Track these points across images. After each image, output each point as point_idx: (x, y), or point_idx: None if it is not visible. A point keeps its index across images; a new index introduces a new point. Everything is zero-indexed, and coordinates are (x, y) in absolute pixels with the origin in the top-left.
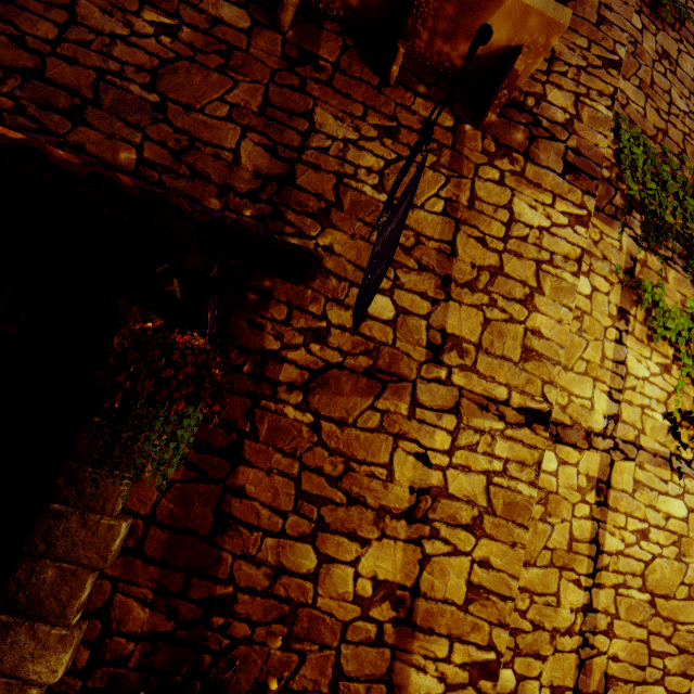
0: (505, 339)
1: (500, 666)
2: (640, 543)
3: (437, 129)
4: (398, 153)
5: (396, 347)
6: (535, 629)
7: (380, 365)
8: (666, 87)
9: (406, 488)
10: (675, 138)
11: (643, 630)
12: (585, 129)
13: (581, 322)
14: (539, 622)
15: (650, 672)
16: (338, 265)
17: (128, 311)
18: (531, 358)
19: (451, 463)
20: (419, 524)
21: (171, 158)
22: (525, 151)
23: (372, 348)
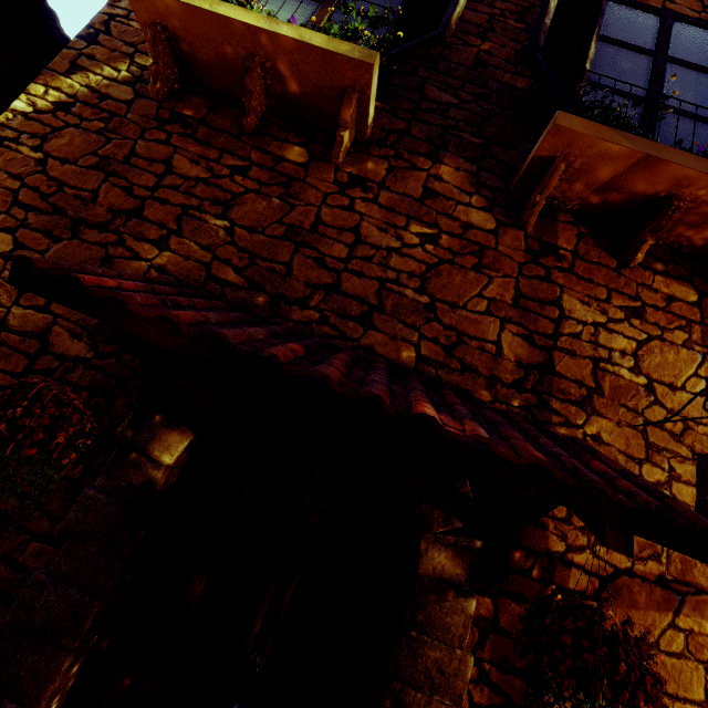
0: None
1: None
2: None
3: (682, 305)
4: (647, 332)
5: None
6: None
7: (672, 573)
8: None
9: None
10: None
11: None
12: None
13: None
14: None
15: None
16: (609, 455)
17: (430, 514)
18: None
19: None
20: None
21: (444, 354)
22: None
23: (660, 551)
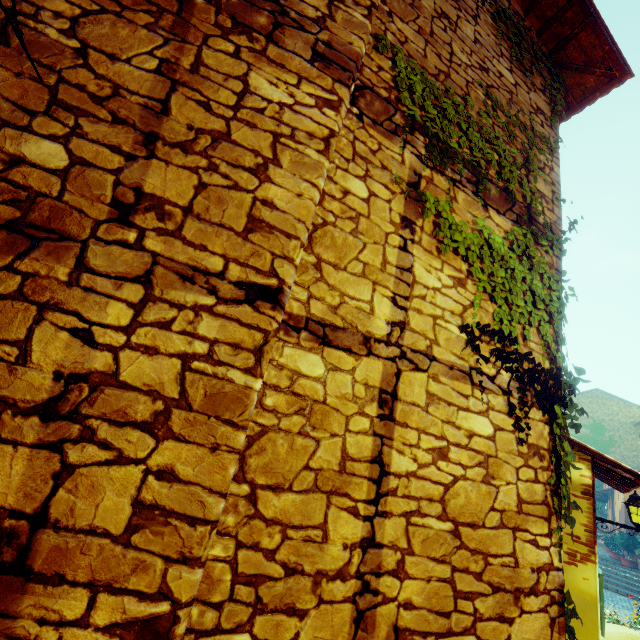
0: (227, 207)
1: (176, 622)
2: (438, 464)
3: None
4: (103, 6)
5: (63, 201)
6: (289, 574)
7: (33, 219)
8: (447, 40)
9: (48, 373)
10: (458, 82)
11: (446, 567)
12: (338, 28)
13: (357, 223)
14: (296, 565)
15: (457, 619)
16: None
17: None
18: (260, 229)
19: (130, 343)
20: (63, 422)
21: None
22: (268, 34)
23: (24, 198)
